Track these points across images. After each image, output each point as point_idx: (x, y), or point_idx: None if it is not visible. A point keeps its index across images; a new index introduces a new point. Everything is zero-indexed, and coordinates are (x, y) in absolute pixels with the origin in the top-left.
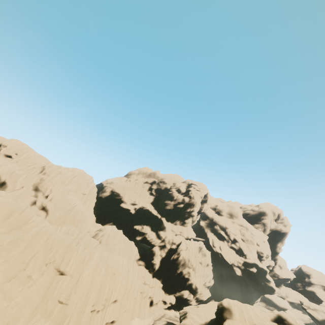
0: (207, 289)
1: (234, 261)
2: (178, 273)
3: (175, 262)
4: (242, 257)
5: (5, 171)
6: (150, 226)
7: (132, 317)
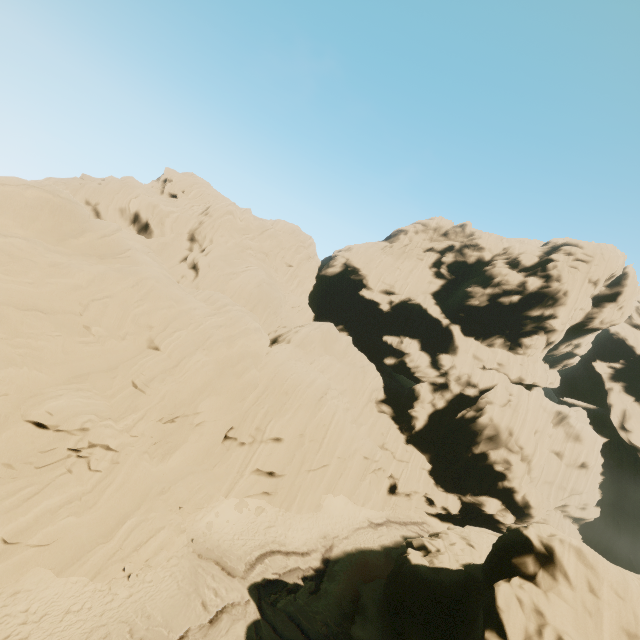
0: (573, 523)
1: None
2: (475, 455)
3: (468, 427)
4: None
5: (145, 204)
6: (419, 341)
7: (329, 490)
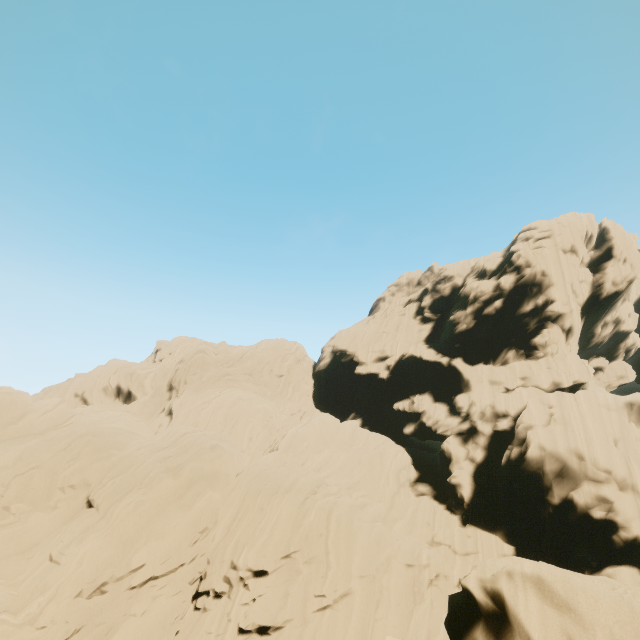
0: None
1: None
2: (558, 507)
3: (522, 470)
4: None
5: (123, 375)
6: (429, 394)
7: (365, 633)
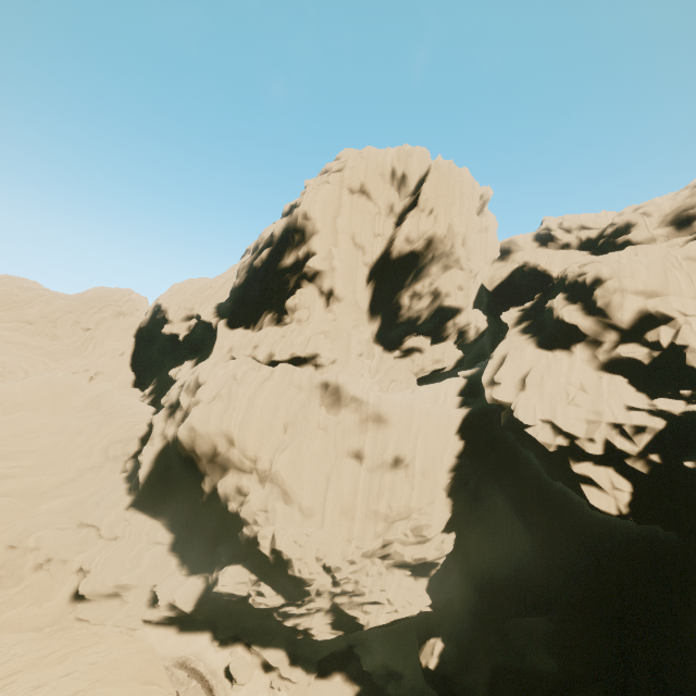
0: (418, 578)
1: (583, 429)
2: (211, 496)
3: (179, 452)
4: (673, 398)
5: None
6: (196, 360)
7: None
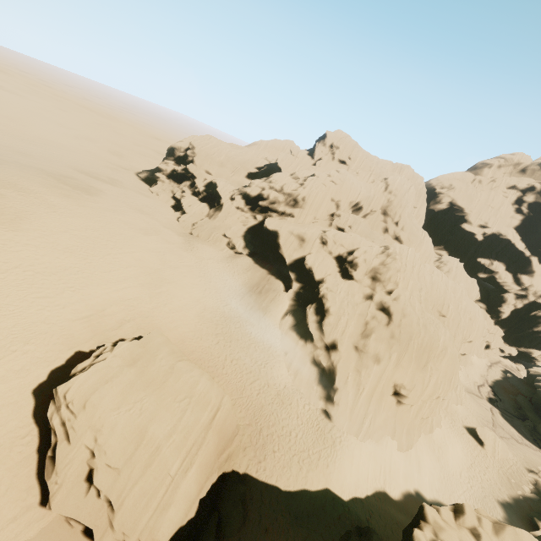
0: None
1: None
2: (533, 331)
3: (537, 320)
4: None
5: (364, 197)
6: (504, 264)
7: (472, 354)
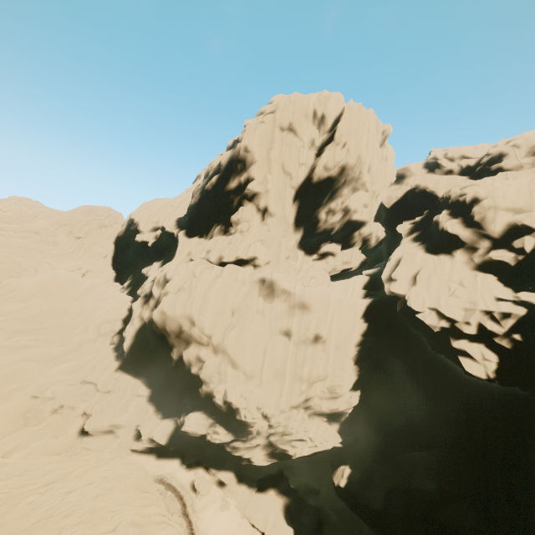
0: (332, 423)
1: (461, 315)
2: (178, 362)
3: (153, 330)
4: (533, 292)
5: None
6: (162, 261)
7: None
